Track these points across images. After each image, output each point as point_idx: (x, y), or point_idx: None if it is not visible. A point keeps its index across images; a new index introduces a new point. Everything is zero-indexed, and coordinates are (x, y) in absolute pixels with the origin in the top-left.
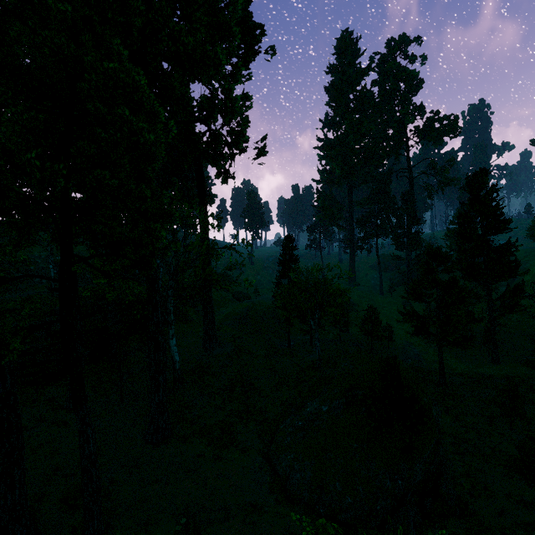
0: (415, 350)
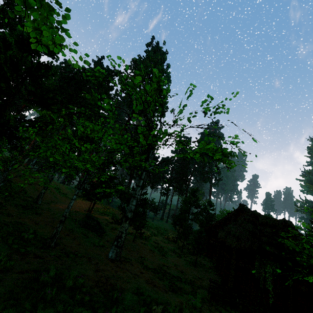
0: None
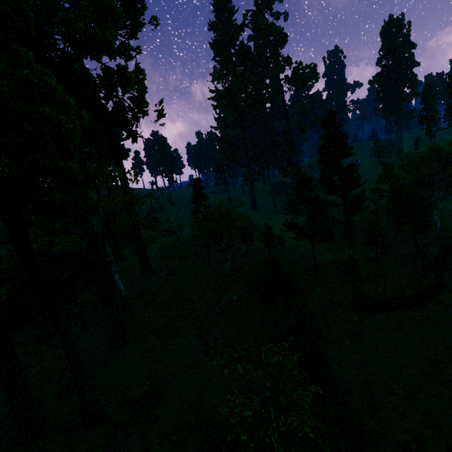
0: (300, 250)
